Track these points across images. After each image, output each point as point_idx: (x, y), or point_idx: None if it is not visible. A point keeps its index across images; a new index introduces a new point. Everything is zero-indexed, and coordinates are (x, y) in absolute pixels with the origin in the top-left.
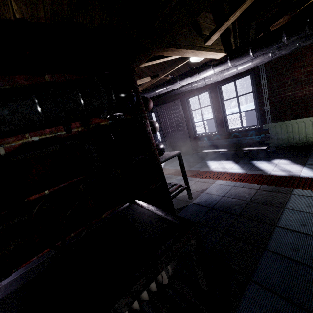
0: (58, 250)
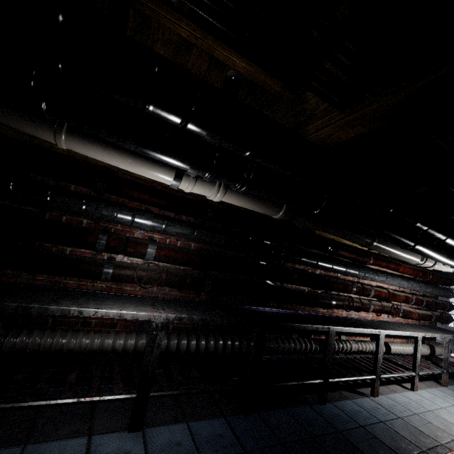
0: (441, 323)
